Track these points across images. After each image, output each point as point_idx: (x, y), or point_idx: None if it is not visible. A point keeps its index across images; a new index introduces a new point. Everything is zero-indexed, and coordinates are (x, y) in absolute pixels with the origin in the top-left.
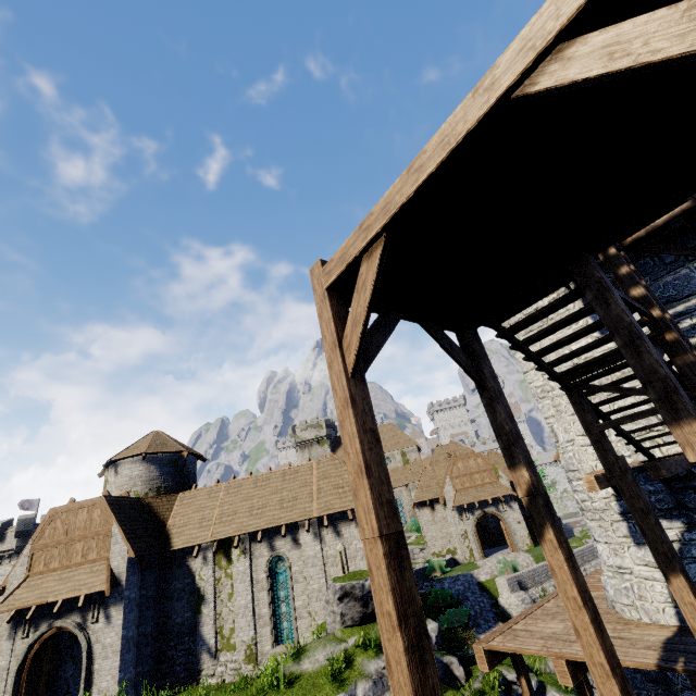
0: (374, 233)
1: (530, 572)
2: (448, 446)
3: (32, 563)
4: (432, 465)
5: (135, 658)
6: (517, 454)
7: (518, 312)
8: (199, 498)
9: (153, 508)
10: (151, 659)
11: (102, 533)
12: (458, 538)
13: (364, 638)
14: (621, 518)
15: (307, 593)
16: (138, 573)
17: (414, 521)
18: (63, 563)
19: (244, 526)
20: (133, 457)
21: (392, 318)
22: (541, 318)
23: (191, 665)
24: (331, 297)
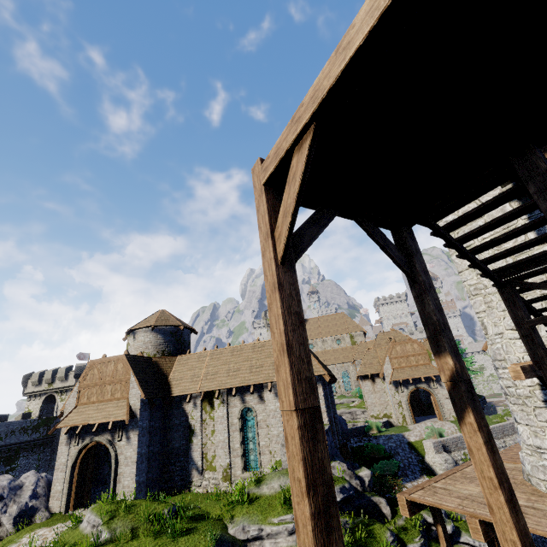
0: (303, 123)
1: (454, 439)
2: (389, 333)
3: (79, 397)
4: (374, 347)
5: (146, 468)
6: (442, 342)
7: (453, 211)
8: (191, 360)
9: (159, 365)
10: (158, 470)
11: (124, 380)
12: (393, 406)
13: None
14: (544, 405)
15: (268, 436)
16: (148, 410)
17: (358, 389)
18: (99, 399)
19: (223, 384)
20: (145, 328)
21: (327, 214)
22: (477, 216)
23: (185, 477)
24: (267, 192)
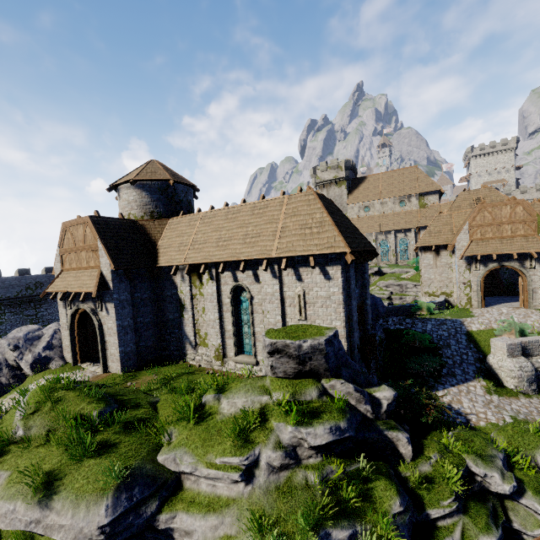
0: None
1: None
2: (478, 191)
3: (63, 262)
4: (450, 211)
5: (134, 338)
6: None
7: None
8: (182, 225)
9: (146, 230)
10: (154, 338)
11: (93, 247)
12: (457, 286)
13: (291, 398)
14: None
15: (263, 324)
16: (126, 282)
17: (416, 260)
18: (78, 266)
19: (209, 256)
20: (127, 183)
21: None
22: None
23: (180, 348)
24: None
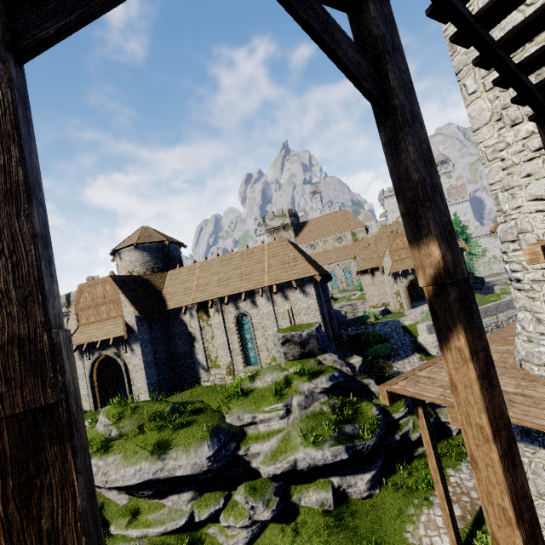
0: None
1: None
2: (391, 225)
3: (79, 319)
4: (375, 242)
5: (156, 372)
6: (426, 219)
7: None
8: (182, 274)
9: (151, 282)
10: (169, 371)
11: (115, 300)
12: (391, 296)
13: (301, 369)
14: None
15: (264, 336)
16: (146, 324)
17: (360, 283)
18: (97, 319)
19: (214, 294)
20: (128, 247)
21: None
22: None
23: (194, 375)
24: None
